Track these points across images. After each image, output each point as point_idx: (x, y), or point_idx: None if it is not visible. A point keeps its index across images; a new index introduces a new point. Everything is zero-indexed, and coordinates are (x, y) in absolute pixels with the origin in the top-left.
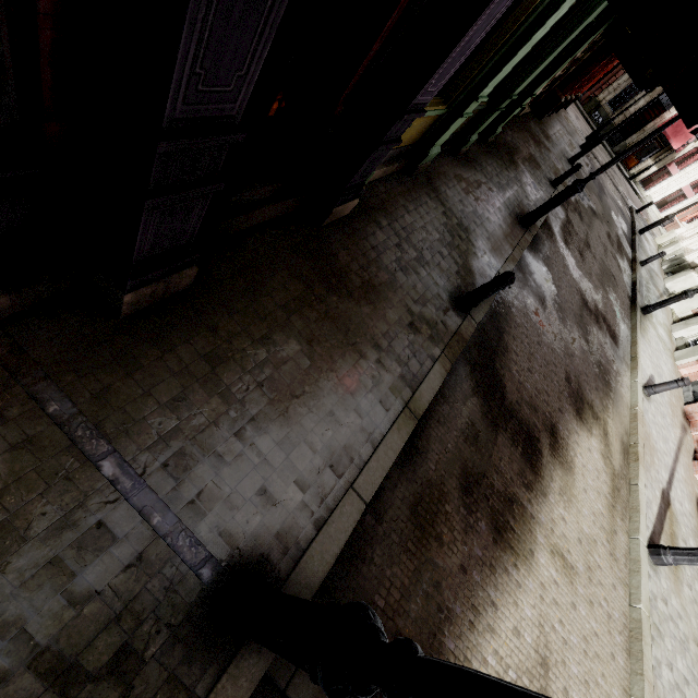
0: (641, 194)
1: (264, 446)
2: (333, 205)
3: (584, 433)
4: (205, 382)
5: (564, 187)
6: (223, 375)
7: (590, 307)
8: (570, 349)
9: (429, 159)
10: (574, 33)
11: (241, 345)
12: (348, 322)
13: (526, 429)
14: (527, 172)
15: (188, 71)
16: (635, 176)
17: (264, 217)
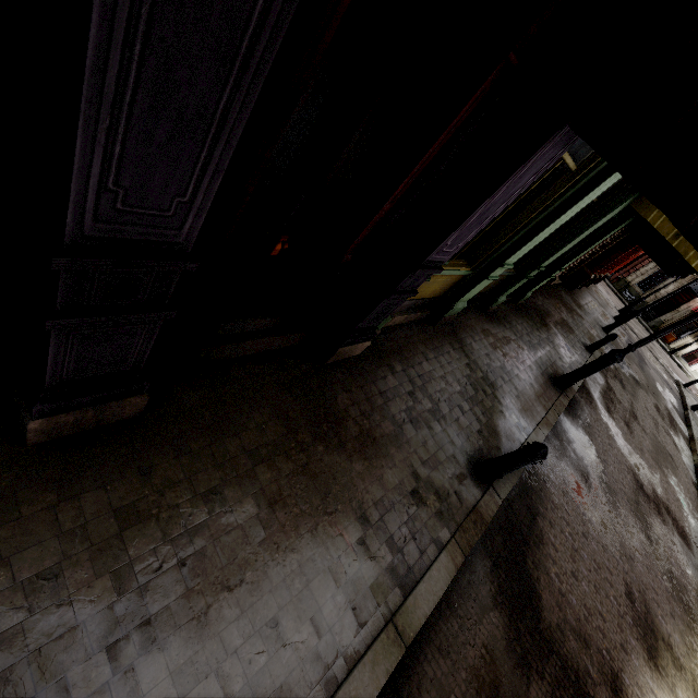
0: (686, 368)
1: (147, 676)
2: (339, 344)
3: (664, 694)
4: (101, 550)
5: (600, 352)
6: (131, 542)
7: (647, 491)
8: (628, 548)
9: (454, 312)
10: (597, 223)
11: (176, 498)
12: (331, 480)
13: (573, 677)
14: (559, 335)
15: (95, 185)
16: (675, 350)
17: (259, 348)
